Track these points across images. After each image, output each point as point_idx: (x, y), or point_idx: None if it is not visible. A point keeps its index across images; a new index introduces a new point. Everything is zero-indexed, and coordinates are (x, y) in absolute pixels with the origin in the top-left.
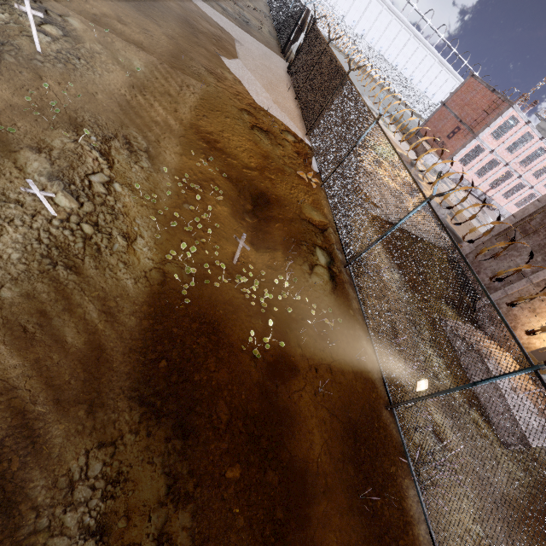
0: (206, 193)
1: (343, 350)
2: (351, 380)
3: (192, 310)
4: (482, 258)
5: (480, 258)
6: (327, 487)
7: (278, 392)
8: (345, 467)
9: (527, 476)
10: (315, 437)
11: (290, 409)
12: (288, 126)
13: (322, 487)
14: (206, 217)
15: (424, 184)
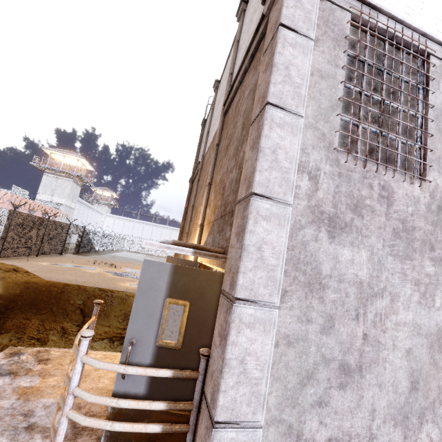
0: None
1: None
2: None
3: None
4: None
5: None
6: None
7: None
8: None
9: None
10: None
11: None
12: None
13: None
14: None
15: None
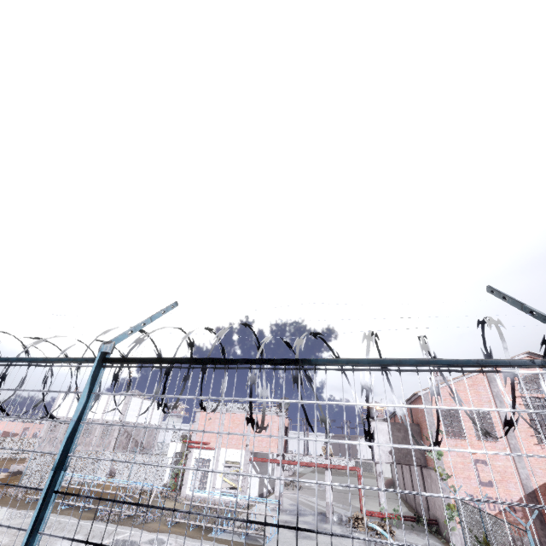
0: None
1: None
2: None
3: None
4: None
5: None
6: None
7: None
8: None
9: None
10: None
11: None
12: None
13: None
14: None
15: None
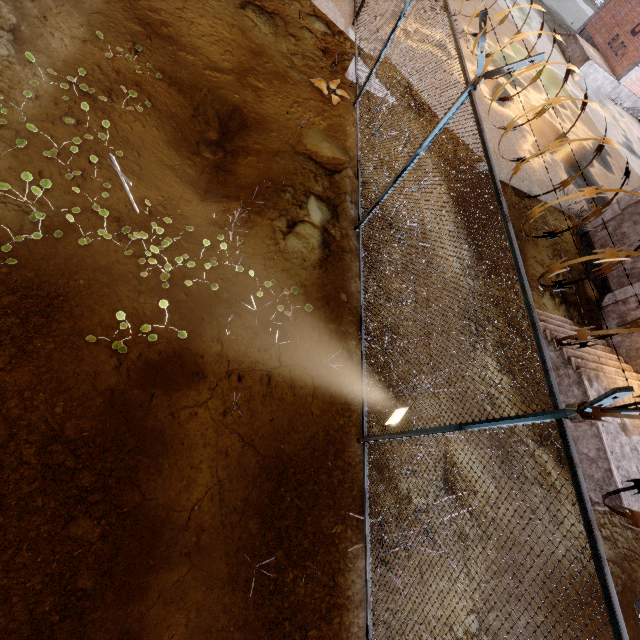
0: (116, 102)
1: (305, 351)
2: (303, 397)
3: (19, 277)
4: (629, 227)
5: (627, 227)
6: (196, 547)
7: (152, 405)
8: (243, 521)
9: (611, 547)
10: (200, 474)
11: (166, 432)
12: (322, 9)
13: (186, 547)
14: (104, 138)
15: (567, 114)
